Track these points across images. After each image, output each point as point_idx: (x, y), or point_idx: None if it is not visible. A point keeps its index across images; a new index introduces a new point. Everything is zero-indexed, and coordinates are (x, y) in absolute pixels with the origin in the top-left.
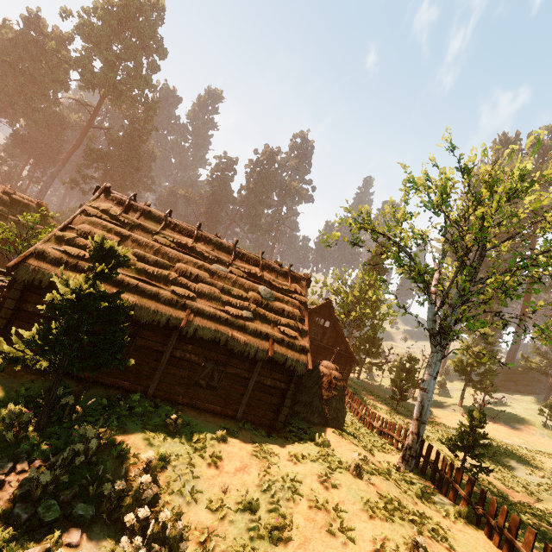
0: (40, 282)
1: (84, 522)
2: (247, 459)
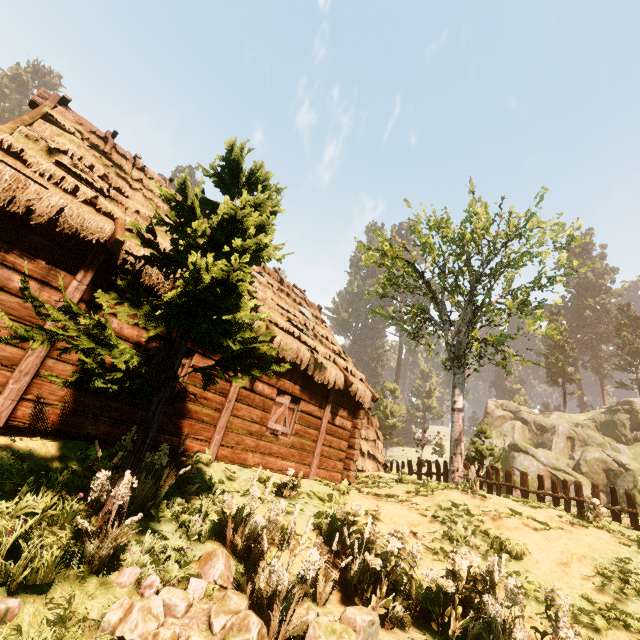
0: (10, 213)
1: (375, 634)
2: (388, 506)
